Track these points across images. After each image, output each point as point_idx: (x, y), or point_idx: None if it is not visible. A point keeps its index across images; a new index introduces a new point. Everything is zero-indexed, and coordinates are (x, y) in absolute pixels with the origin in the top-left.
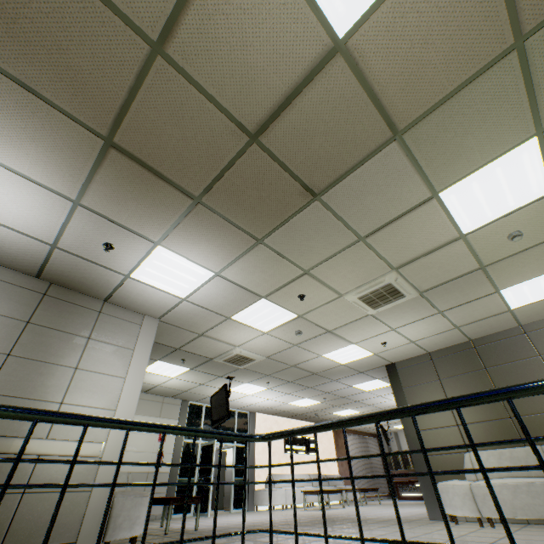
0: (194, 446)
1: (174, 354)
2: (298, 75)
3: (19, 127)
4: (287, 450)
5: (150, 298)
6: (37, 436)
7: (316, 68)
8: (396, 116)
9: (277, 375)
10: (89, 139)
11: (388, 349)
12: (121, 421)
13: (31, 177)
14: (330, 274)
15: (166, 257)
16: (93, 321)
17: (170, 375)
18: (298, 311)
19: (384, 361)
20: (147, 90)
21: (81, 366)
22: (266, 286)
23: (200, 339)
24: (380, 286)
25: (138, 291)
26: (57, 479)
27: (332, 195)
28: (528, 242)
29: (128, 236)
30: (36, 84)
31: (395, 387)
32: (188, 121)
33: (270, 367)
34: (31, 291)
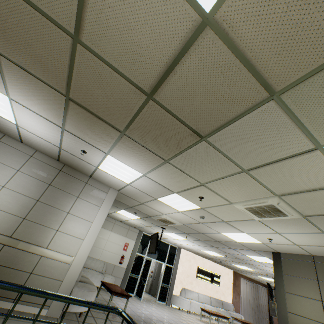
0: (65, 311)
1: (130, 209)
2: (175, 48)
3: (27, 89)
4: (198, 276)
5: (111, 180)
6: (43, 245)
7: (189, 41)
8: (272, 79)
9: (191, 234)
10: (58, 96)
11: (274, 243)
12: (18, 287)
13: (40, 114)
14: (221, 189)
15: (113, 161)
16: (82, 188)
17: (130, 217)
18: (200, 205)
19: (271, 249)
20: (78, 66)
21: (70, 212)
22: (176, 187)
23: (142, 205)
24: (263, 205)
25: (104, 176)
26: (47, 270)
27: (216, 138)
28: None
29: (92, 148)
30: (25, 66)
31: (277, 271)
32: (105, 85)
33: (186, 229)
34: (54, 168)
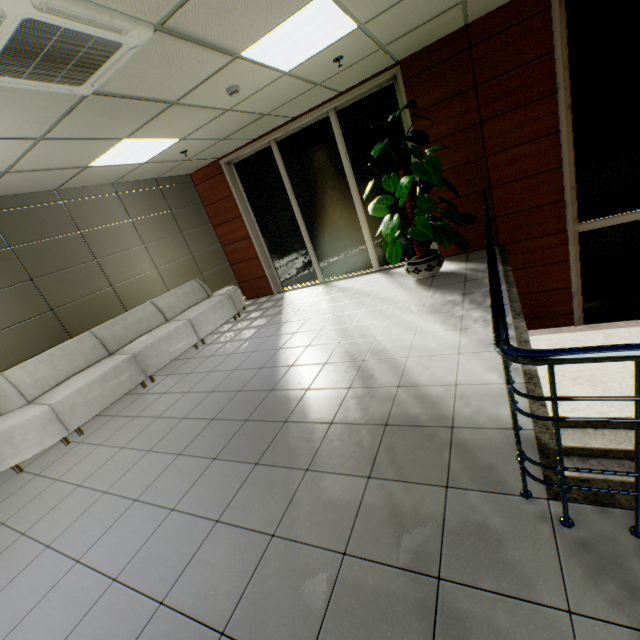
0: None
1: None
2: None
3: None
4: None
5: None
6: None
7: None
8: None
9: None
10: None
11: None
12: None
13: None
14: None
15: None
16: None
17: None
18: None
19: None
20: None
21: None
22: None
23: None
24: (102, 38)
25: None
26: None
27: None
28: (219, 102)
29: None
30: None
31: None
32: None
33: None
34: None
